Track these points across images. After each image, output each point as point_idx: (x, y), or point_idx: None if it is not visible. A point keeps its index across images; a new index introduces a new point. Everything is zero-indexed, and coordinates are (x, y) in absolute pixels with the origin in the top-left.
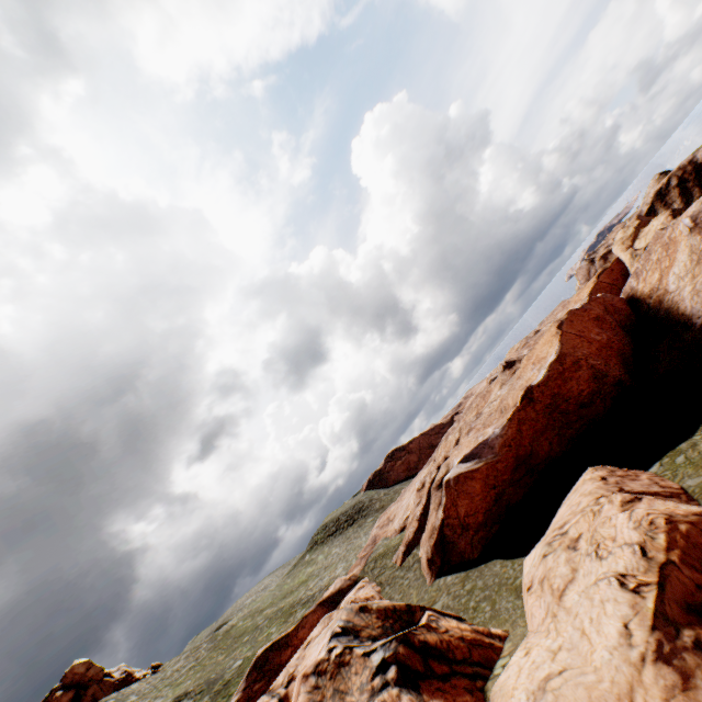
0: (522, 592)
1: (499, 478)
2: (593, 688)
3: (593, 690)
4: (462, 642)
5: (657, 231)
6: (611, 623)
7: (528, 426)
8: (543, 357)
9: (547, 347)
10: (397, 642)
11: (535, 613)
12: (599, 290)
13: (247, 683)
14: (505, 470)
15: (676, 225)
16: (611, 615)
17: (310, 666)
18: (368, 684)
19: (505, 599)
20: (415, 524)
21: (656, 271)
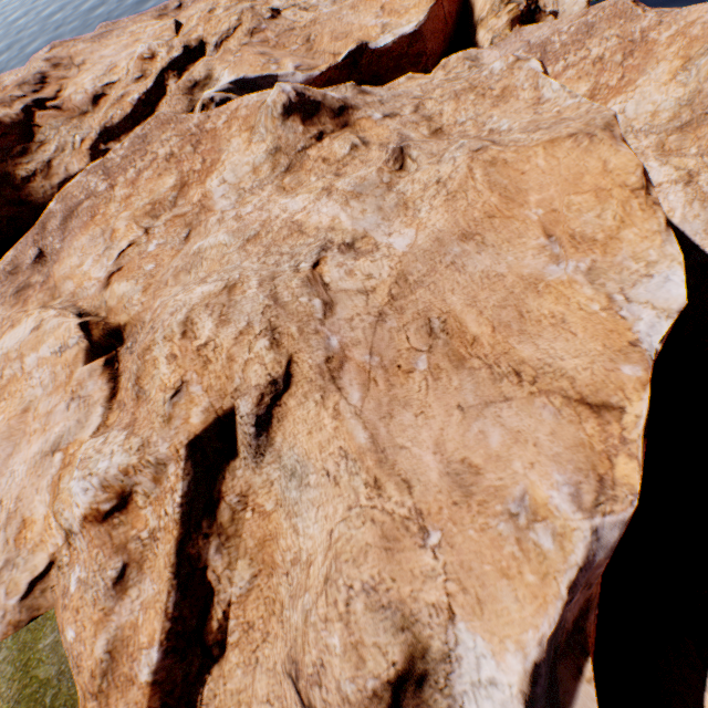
0: None
1: None
2: None
3: None
4: None
5: (627, 0)
6: None
7: None
8: (595, 238)
9: (605, 212)
10: None
11: None
12: (437, 20)
13: None
14: None
15: (672, 20)
16: None
17: None
18: None
19: None
20: (150, 705)
21: (588, 80)
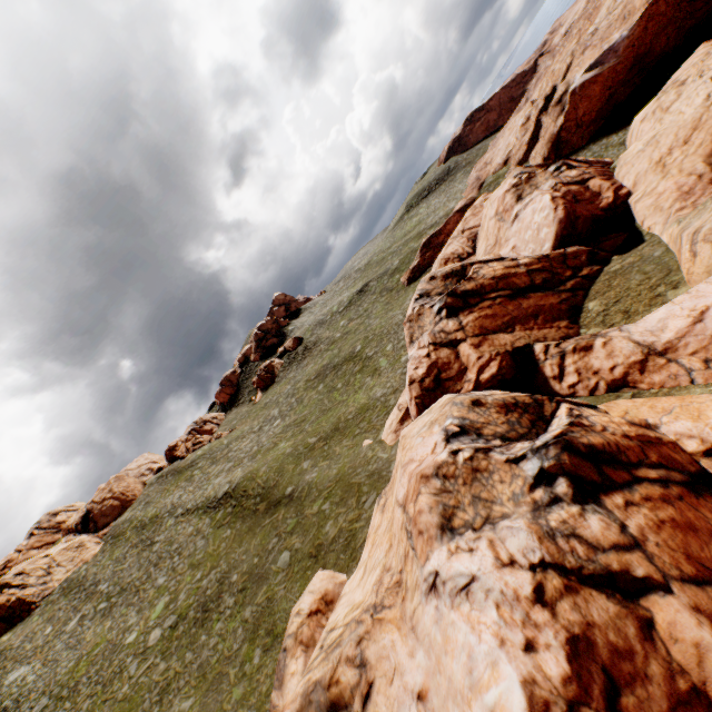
0: (625, 142)
1: (615, 81)
2: (681, 125)
3: (681, 126)
4: (593, 161)
5: None
6: (700, 99)
7: (654, 23)
8: None
9: None
10: (563, 161)
11: (645, 130)
12: None
13: (421, 255)
14: (622, 72)
15: None
16: (701, 96)
17: (509, 188)
18: (549, 177)
19: (611, 152)
20: (524, 149)
21: None
